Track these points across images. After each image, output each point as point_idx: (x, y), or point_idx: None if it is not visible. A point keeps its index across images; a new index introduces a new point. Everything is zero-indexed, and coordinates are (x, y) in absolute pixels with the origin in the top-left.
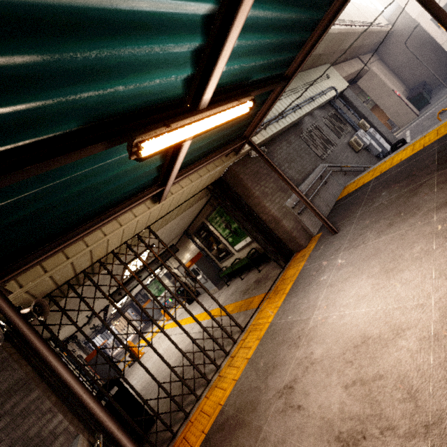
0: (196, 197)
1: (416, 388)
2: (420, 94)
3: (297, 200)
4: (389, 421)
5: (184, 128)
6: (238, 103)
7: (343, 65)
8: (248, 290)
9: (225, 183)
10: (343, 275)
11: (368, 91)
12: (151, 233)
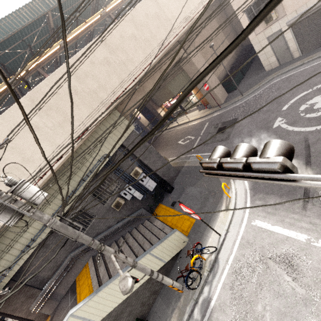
0: None
1: None
2: (230, 81)
3: (37, 304)
4: None
5: None
6: None
7: (147, 78)
8: None
9: None
10: None
11: (189, 74)
12: None
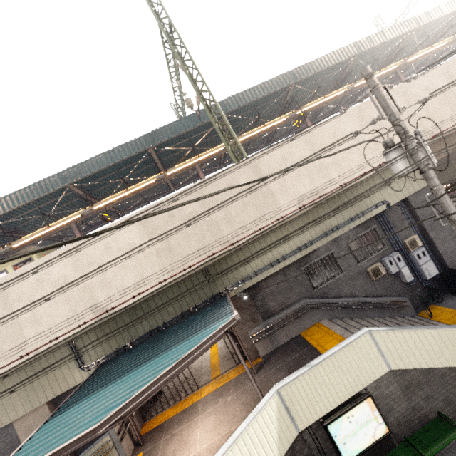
0: None
1: None
2: None
3: (257, 333)
4: None
5: None
6: None
7: None
8: (226, 357)
9: None
10: (219, 409)
11: None
12: None
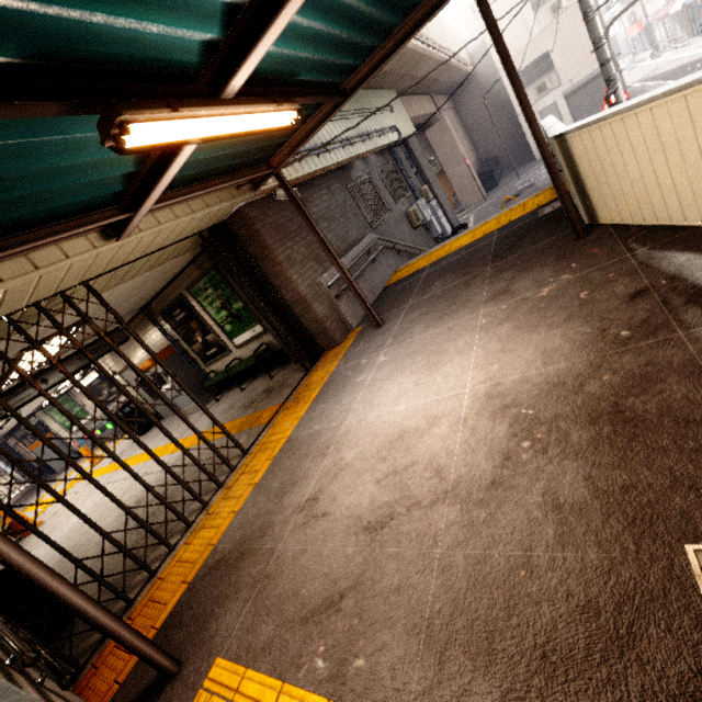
0: (178, 247)
1: (443, 466)
2: (490, 172)
3: (336, 277)
4: (416, 498)
5: (197, 121)
6: (278, 108)
7: (412, 100)
8: (253, 404)
9: (231, 233)
10: (384, 373)
11: (436, 149)
12: (92, 294)
